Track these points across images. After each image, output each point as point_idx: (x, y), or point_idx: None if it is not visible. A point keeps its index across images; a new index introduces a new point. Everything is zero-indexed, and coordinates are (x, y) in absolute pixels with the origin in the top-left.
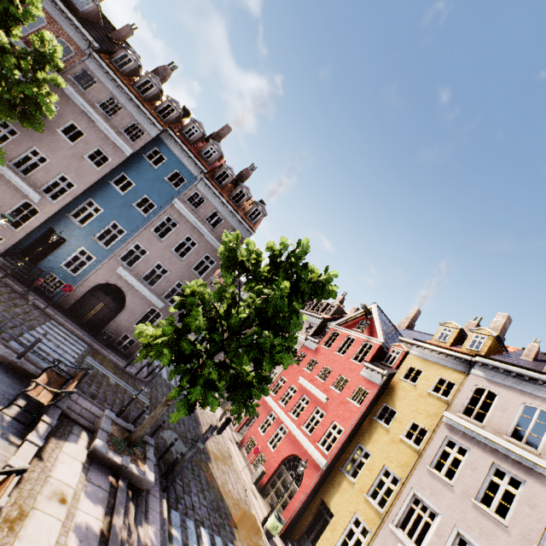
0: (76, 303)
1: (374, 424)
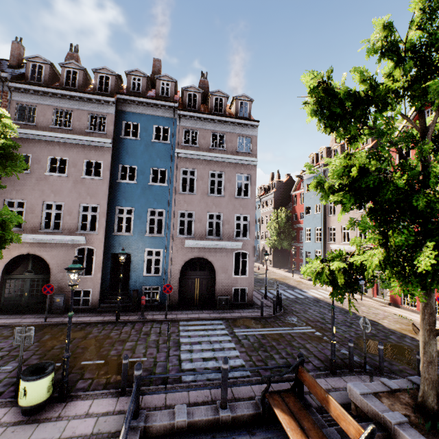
0: (179, 294)
1: None
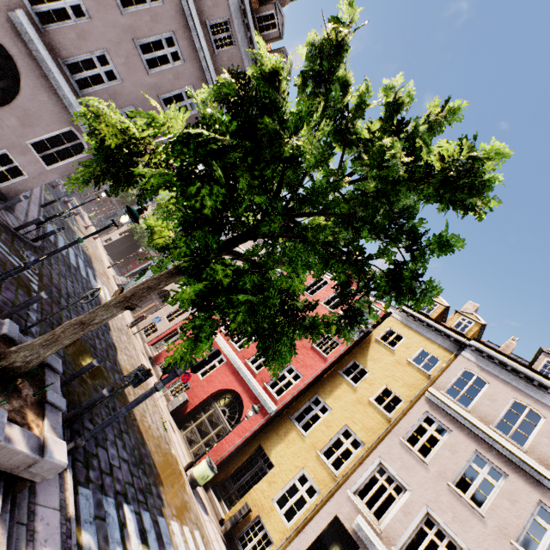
0: None
1: (339, 379)
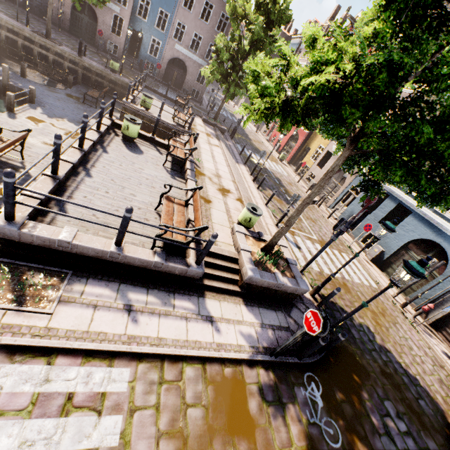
0: (164, 76)
1: None
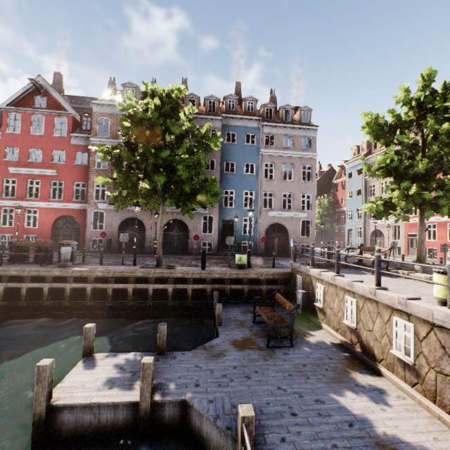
0: (264, 248)
1: None
